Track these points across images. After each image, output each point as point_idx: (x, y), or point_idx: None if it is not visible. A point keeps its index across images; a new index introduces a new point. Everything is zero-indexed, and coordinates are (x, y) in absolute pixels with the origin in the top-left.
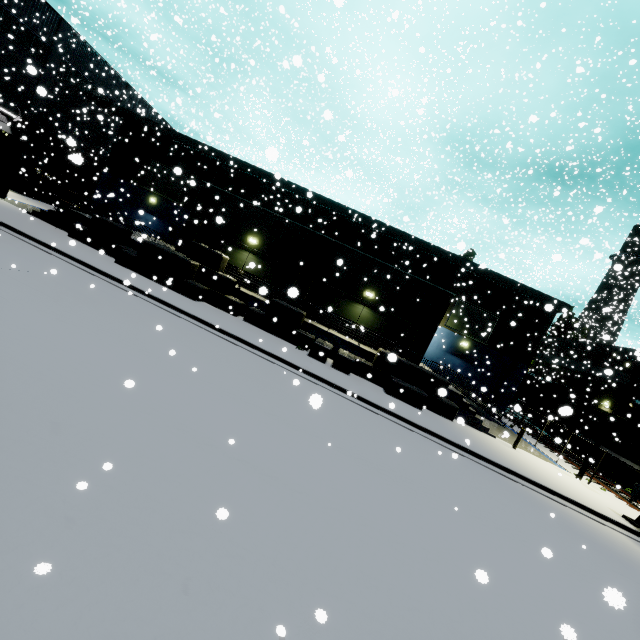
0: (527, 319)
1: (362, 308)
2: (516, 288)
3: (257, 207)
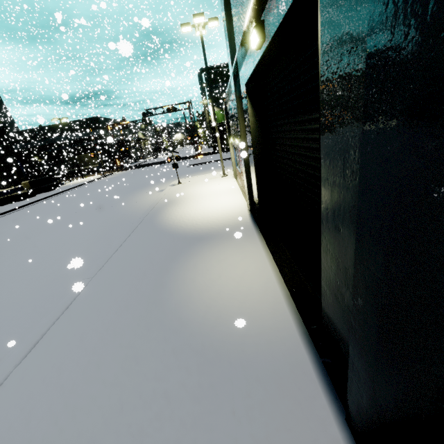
0: None
1: None
2: None
3: None
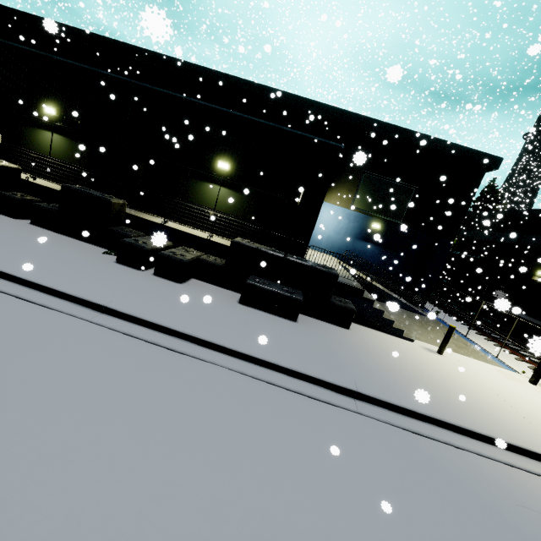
0: (449, 185)
1: (218, 187)
2: (434, 146)
3: (44, 57)
